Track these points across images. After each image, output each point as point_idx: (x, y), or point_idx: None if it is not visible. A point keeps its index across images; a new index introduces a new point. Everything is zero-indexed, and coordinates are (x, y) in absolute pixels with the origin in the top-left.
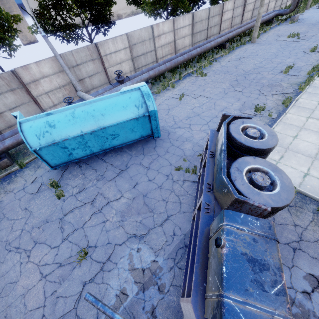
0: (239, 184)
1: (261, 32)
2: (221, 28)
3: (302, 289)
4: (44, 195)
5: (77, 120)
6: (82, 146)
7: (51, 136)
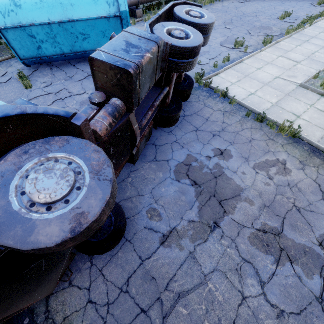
0: (157, 31)
1: None
2: None
3: (207, 155)
4: (12, 84)
5: (44, 5)
6: (51, 40)
7: (17, 17)
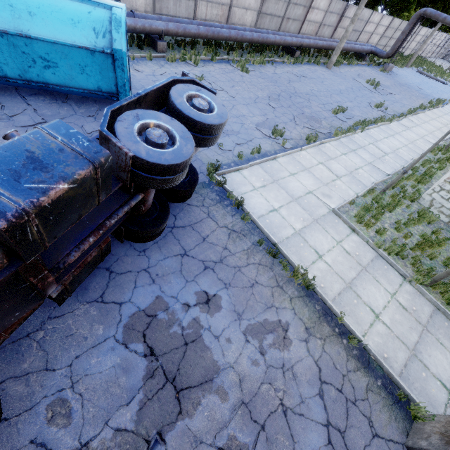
0: (122, 125)
1: (345, 63)
2: (302, 28)
3: (186, 301)
4: None
5: None
6: None
7: None
